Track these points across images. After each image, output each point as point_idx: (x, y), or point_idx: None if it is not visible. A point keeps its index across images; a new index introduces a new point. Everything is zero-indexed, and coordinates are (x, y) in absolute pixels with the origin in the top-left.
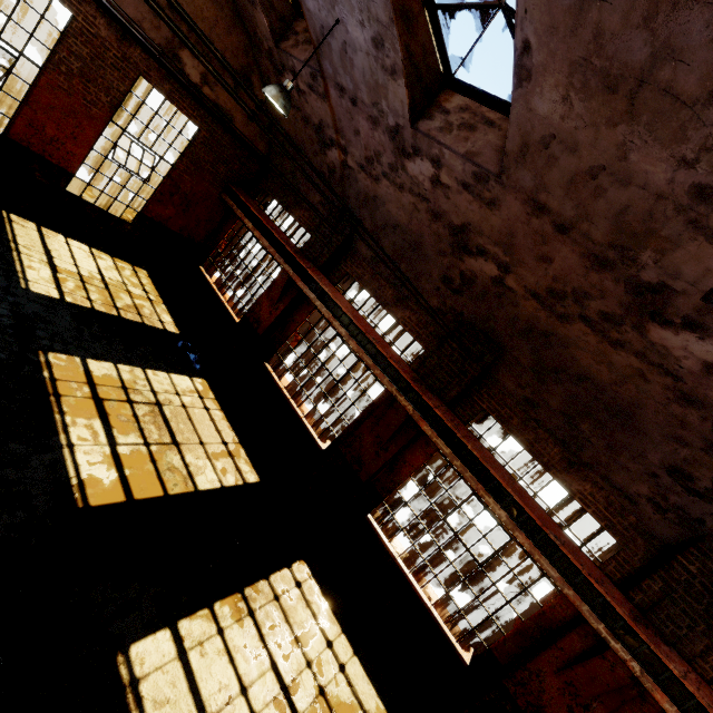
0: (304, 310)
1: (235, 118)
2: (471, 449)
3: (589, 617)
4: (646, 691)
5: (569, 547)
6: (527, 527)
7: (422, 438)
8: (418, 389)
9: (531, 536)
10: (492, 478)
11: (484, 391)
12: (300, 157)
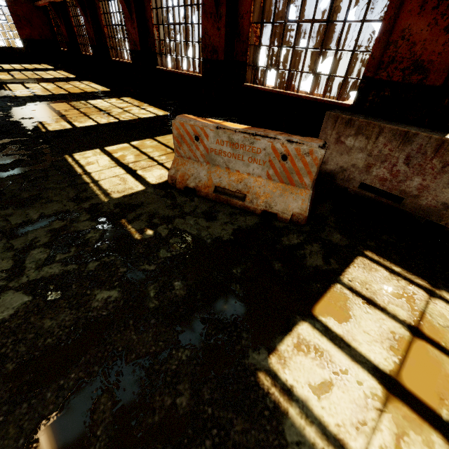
0: (69, 14)
1: None
2: None
3: None
4: None
5: None
6: None
7: (95, 4)
8: None
9: None
10: None
11: None
12: None
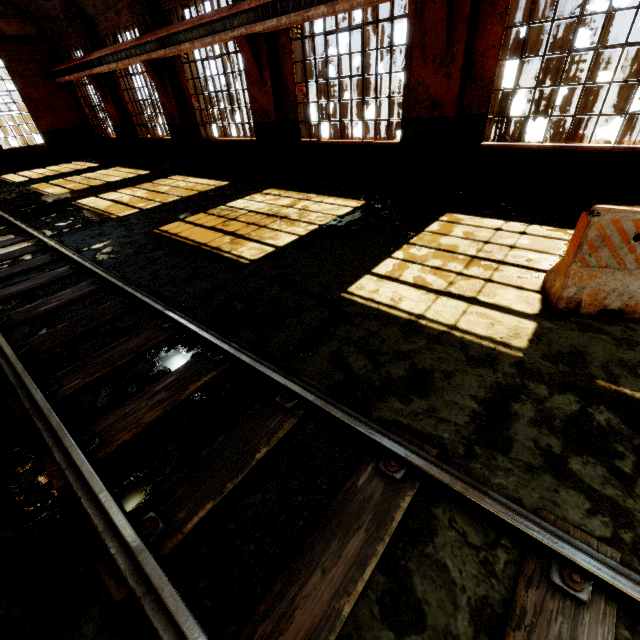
0: (118, 87)
1: (1, 27)
2: (163, 35)
3: (226, 37)
4: (282, 41)
5: (204, 17)
6: (195, 36)
7: (176, 69)
8: (139, 42)
9: (198, 37)
10: (176, 35)
11: (161, 0)
12: (35, 5)
